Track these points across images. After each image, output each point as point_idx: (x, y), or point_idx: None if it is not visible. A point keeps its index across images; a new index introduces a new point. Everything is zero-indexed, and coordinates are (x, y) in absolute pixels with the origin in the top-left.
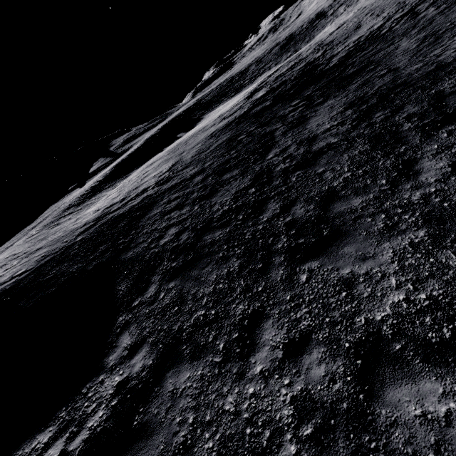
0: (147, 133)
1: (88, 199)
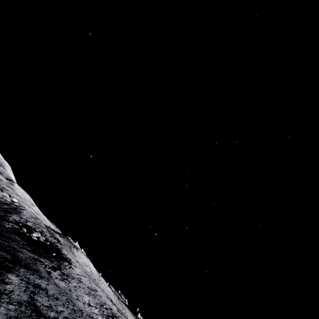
0: None
1: None
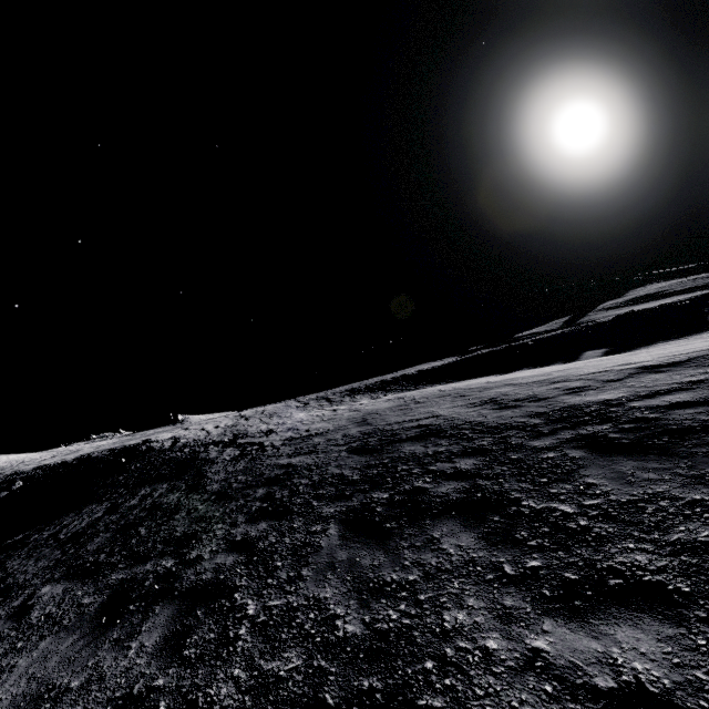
0: (668, 299)
1: (362, 392)
